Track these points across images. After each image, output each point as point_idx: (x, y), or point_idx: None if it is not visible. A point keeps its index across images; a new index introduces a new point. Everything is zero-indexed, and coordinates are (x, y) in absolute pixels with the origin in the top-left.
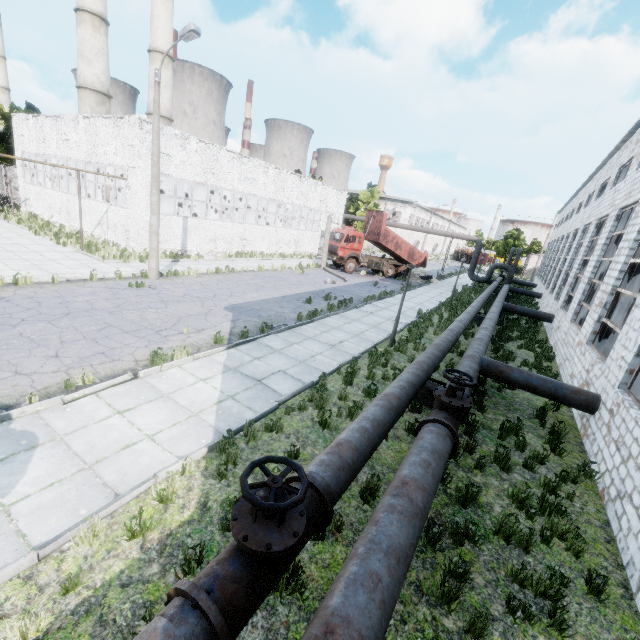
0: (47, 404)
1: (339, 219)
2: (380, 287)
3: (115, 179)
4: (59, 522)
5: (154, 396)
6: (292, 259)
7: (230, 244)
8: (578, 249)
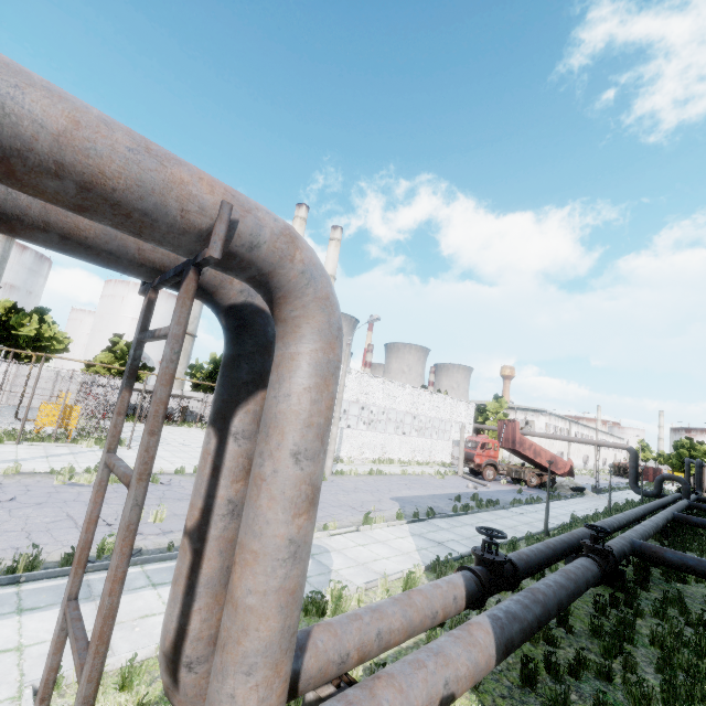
0: (321, 534)
1: (469, 428)
2: (525, 495)
3: None
4: (364, 580)
5: (375, 541)
6: (427, 467)
7: (373, 451)
8: None
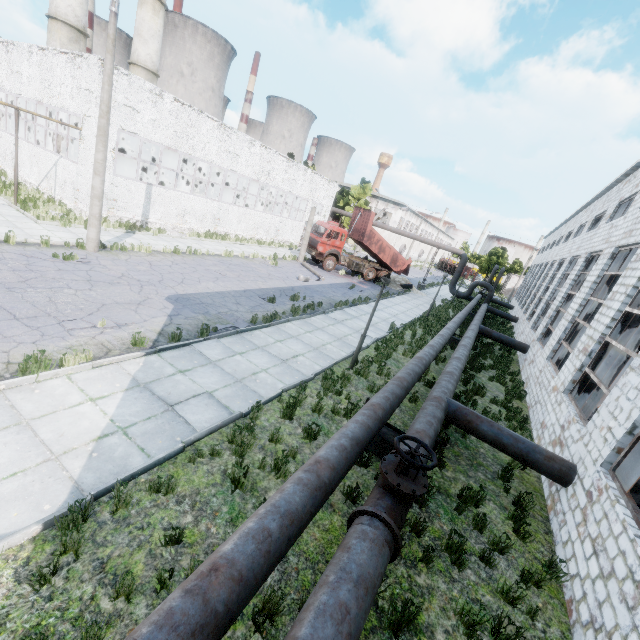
0: None
1: (326, 211)
2: (357, 291)
3: (68, 127)
4: None
5: (6, 422)
6: (269, 247)
7: (201, 222)
8: (562, 280)
